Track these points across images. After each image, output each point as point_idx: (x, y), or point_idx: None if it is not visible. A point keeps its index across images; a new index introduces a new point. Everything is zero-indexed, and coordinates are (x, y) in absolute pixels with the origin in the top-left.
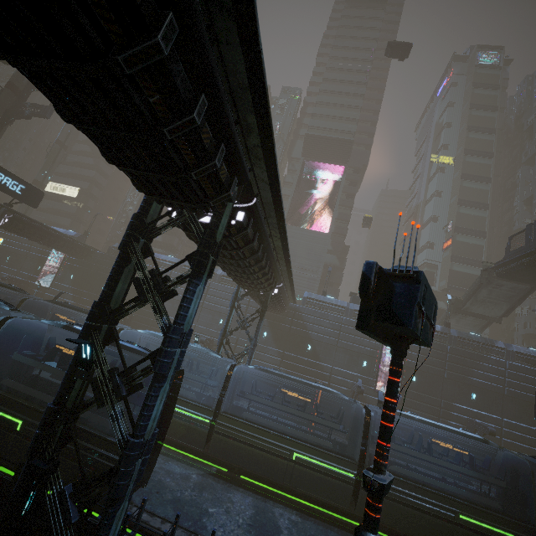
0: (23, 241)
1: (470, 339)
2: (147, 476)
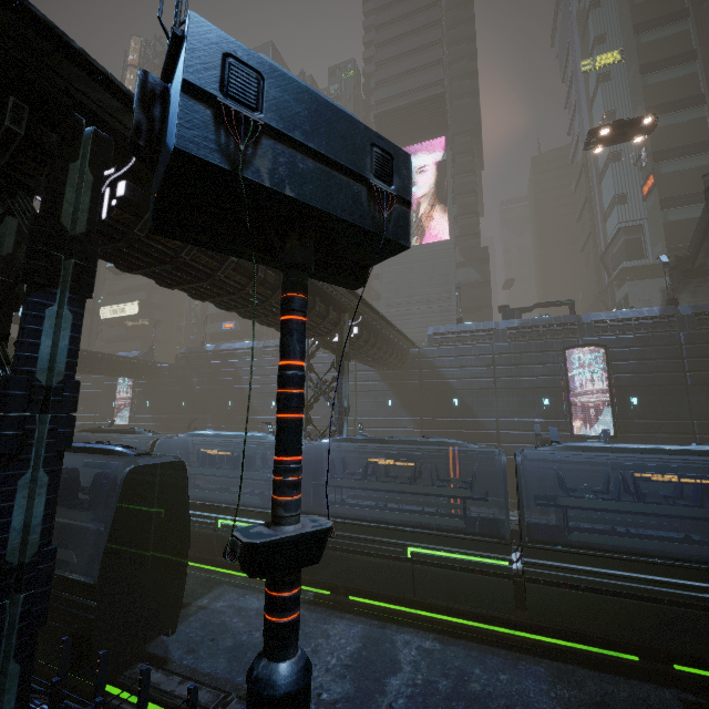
0: (90, 381)
1: None
2: (170, 620)
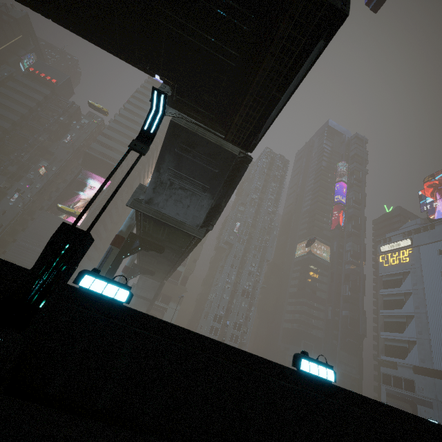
0: None
1: None
2: None
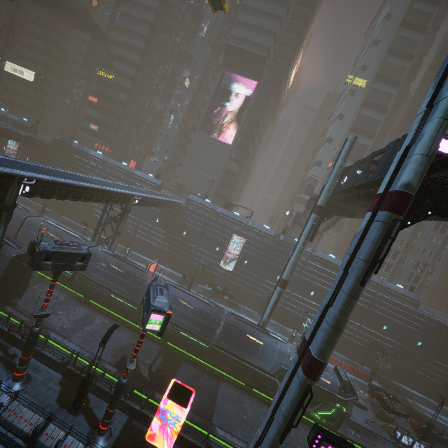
0: None
1: (290, 243)
2: (20, 296)
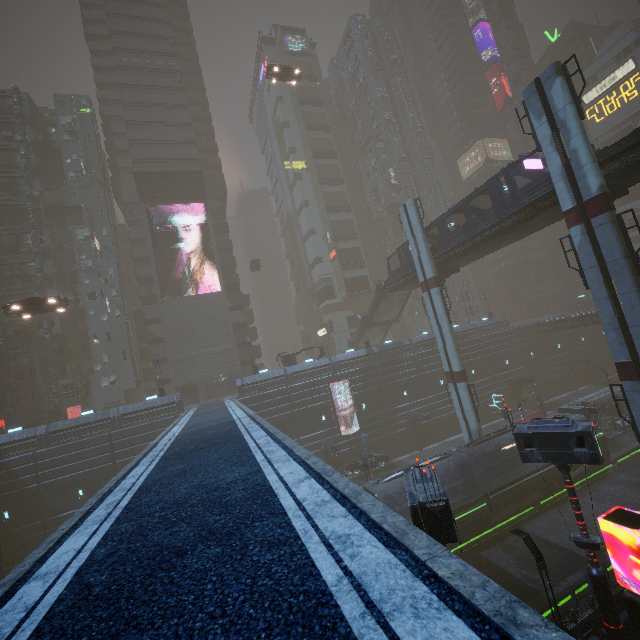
0: None
1: (387, 349)
2: None
